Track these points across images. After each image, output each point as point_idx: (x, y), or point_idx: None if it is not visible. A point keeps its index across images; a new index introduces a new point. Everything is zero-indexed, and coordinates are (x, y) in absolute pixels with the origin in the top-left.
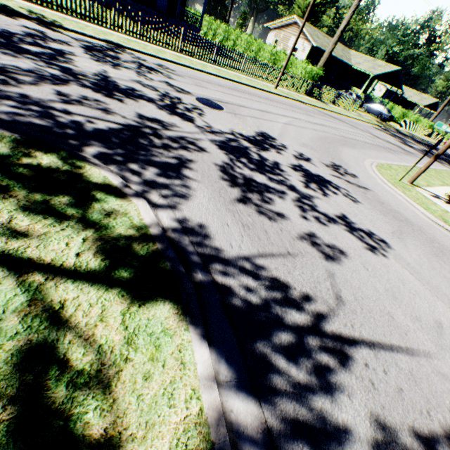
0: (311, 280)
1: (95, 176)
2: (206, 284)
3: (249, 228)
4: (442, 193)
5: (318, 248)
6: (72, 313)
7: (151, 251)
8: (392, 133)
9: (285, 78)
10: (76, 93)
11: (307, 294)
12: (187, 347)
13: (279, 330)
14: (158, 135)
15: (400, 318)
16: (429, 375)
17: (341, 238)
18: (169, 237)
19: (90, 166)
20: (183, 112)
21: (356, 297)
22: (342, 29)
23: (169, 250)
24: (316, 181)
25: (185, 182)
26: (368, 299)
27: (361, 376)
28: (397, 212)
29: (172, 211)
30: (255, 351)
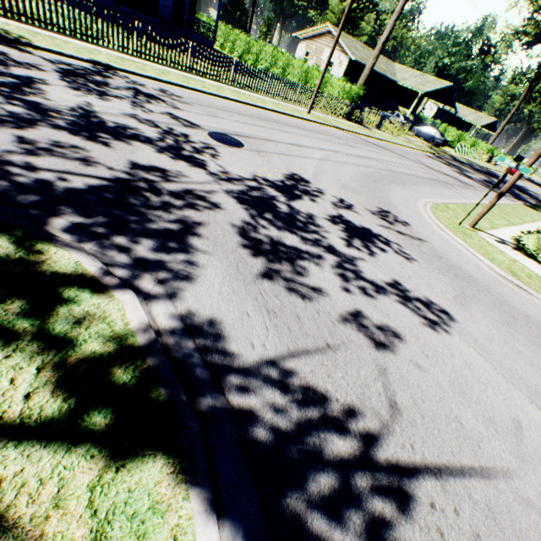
0: (358, 383)
1: (62, 262)
2: (217, 411)
3: (276, 314)
4: (508, 236)
5: (365, 333)
6: (10, 503)
7: (139, 373)
8: (447, 162)
9: (319, 100)
10: (44, 138)
11: (353, 407)
12: (186, 529)
13: (317, 470)
14: (156, 190)
15: (470, 423)
16: (511, 504)
17: (393, 314)
18: (167, 344)
19: (56, 248)
20: (192, 155)
21: (415, 400)
22: (384, 41)
23: (165, 368)
24: (361, 235)
25: (192, 256)
26: (430, 401)
27: (426, 525)
28: (459, 268)
29: (172, 304)
30: (285, 513)
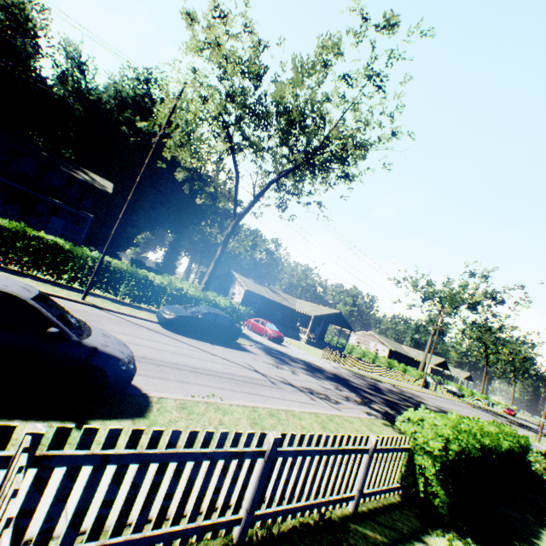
0: None
1: None
2: None
3: None
4: None
5: None
6: None
7: None
8: (479, 409)
9: (414, 380)
10: None
11: None
12: None
13: None
14: None
15: None
16: None
17: None
18: None
19: None
20: None
21: None
22: (426, 352)
23: None
24: None
25: None
26: None
27: None
28: None
29: None
30: None
